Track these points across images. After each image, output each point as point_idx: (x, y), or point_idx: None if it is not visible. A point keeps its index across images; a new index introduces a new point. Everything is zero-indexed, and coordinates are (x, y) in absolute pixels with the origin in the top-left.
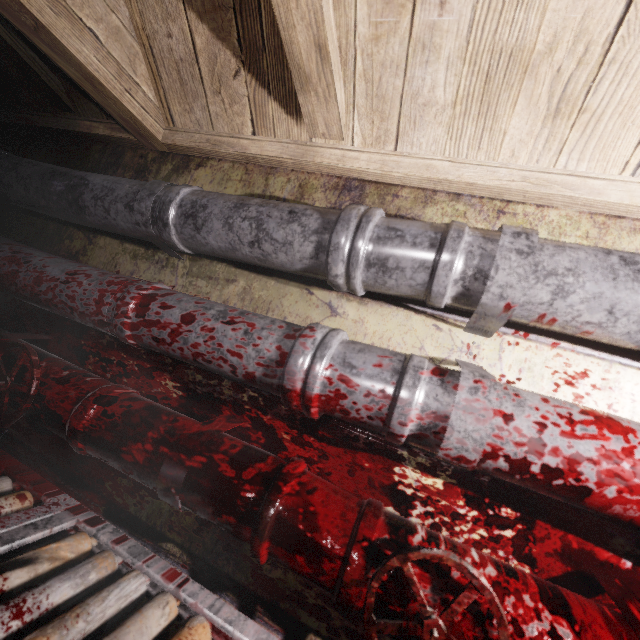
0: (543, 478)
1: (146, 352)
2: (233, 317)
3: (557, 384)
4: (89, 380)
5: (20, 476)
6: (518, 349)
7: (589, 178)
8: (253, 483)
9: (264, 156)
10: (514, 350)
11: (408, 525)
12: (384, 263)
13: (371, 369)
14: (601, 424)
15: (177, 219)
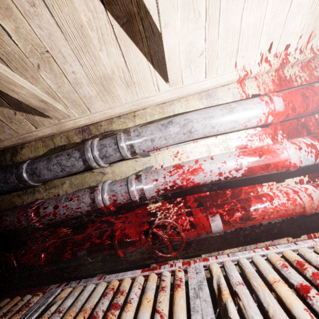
0: (172, 189)
1: (48, 225)
2: (71, 197)
3: (173, 159)
4: (34, 248)
5: (32, 292)
6: (159, 155)
7: (149, 97)
8: (107, 239)
9: (46, 134)
10: (159, 156)
11: (154, 220)
12: (106, 156)
13: (119, 188)
14: (177, 168)
15: (29, 177)
